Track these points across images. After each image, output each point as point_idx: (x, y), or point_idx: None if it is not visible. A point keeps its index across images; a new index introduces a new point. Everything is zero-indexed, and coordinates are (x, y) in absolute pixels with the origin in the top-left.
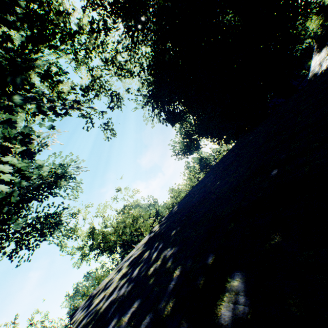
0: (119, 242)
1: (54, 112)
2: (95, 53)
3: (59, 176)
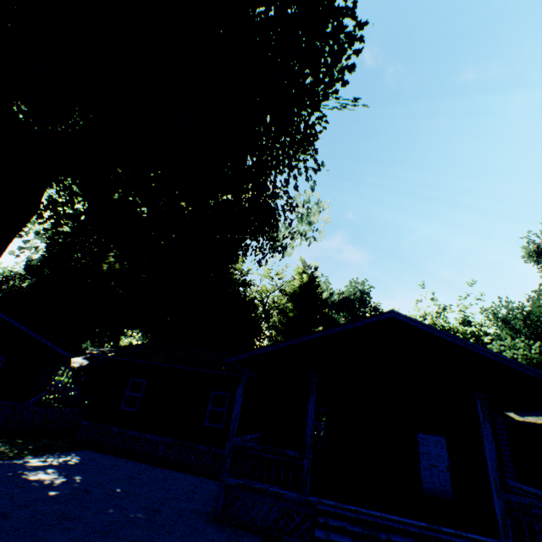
0: None
1: None
2: None
3: None
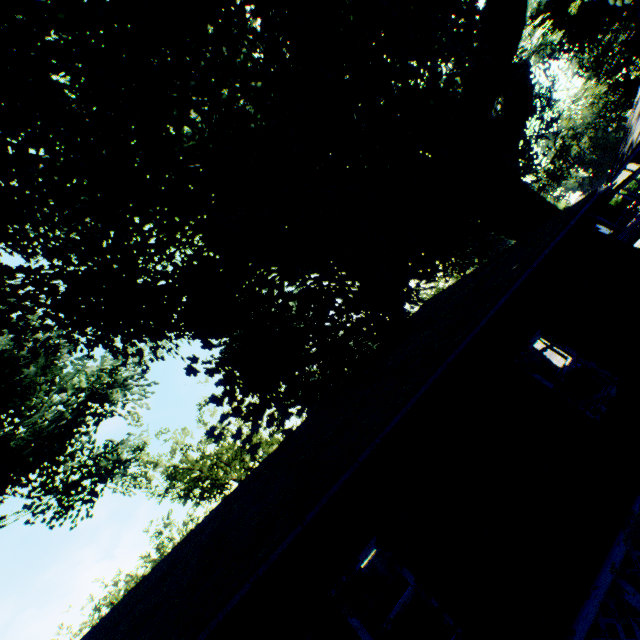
0: (234, 475)
1: None
2: None
3: (100, 392)
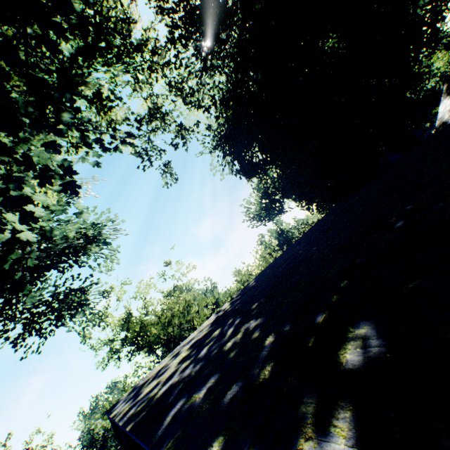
0: (162, 336)
1: (100, 145)
2: (155, 77)
3: (89, 238)
